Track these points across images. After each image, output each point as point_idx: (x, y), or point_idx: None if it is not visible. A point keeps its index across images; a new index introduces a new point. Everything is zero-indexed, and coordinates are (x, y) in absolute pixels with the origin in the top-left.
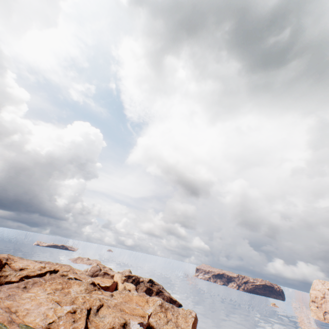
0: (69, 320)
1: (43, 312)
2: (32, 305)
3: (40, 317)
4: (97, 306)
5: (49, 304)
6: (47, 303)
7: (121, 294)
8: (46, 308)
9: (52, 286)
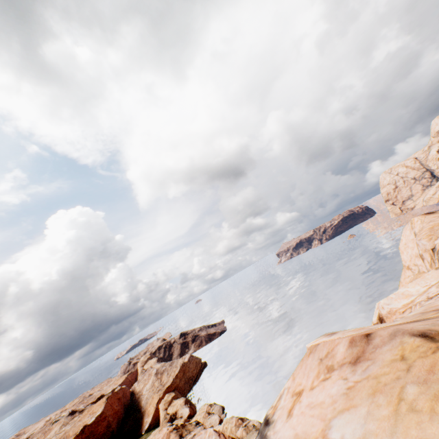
0: None
1: None
2: None
3: None
4: None
5: None
6: None
7: None
8: None
9: None
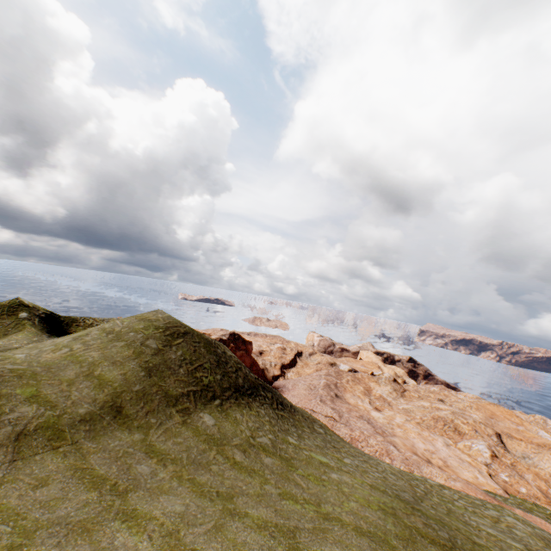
0: (513, 473)
1: (456, 457)
2: (422, 442)
3: (472, 469)
4: (495, 437)
5: (431, 436)
6: (424, 433)
7: (436, 395)
8: (442, 445)
9: (354, 388)
